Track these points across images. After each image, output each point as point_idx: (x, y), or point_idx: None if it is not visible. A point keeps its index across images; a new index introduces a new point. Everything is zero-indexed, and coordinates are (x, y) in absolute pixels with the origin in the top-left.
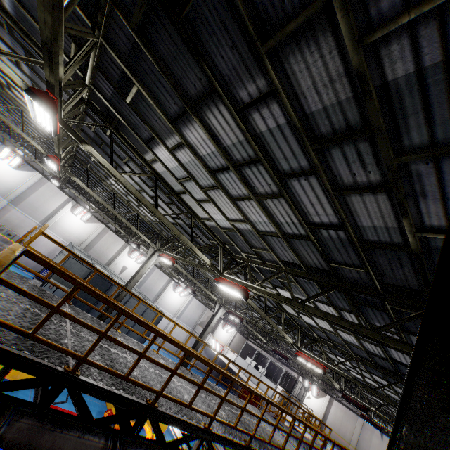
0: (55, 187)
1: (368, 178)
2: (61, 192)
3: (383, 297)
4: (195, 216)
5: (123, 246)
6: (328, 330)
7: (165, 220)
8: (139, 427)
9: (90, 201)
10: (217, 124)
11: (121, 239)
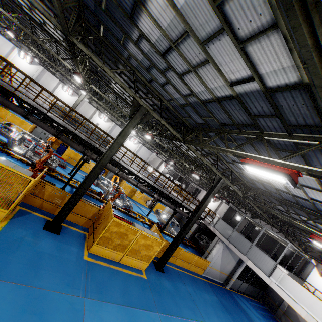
0: (51, 74)
1: None
2: (55, 77)
3: None
4: (57, 41)
5: (95, 111)
6: None
7: (39, 41)
8: (9, 98)
9: (71, 83)
10: None
11: (93, 106)
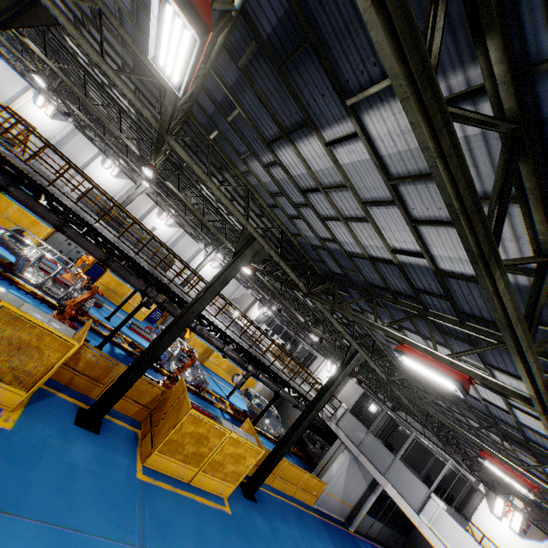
0: (86, 139)
1: (89, 10)
2: (92, 145)
3: None
4: (123, 110)
5: (152, 206)
6: None
7: (95, 108)
8: (37, 196)
9: (119, 156)
10: None
11: (150, 199)
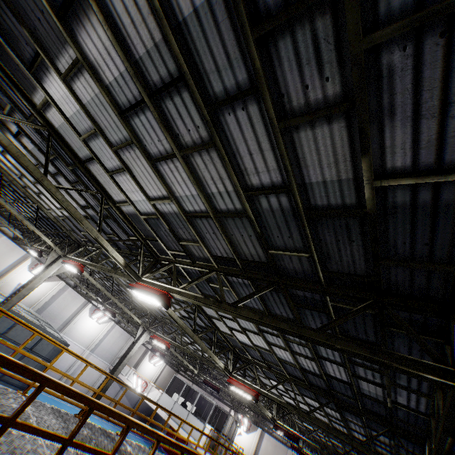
0: None
1: (324, 93)
2: None
3: (326, 290)
4: (107, 198)
5: (23, 257)
6: (263, 348)
7: (59, 194)
8: None
9: None
10: (123, 12)
11: (21, 248)
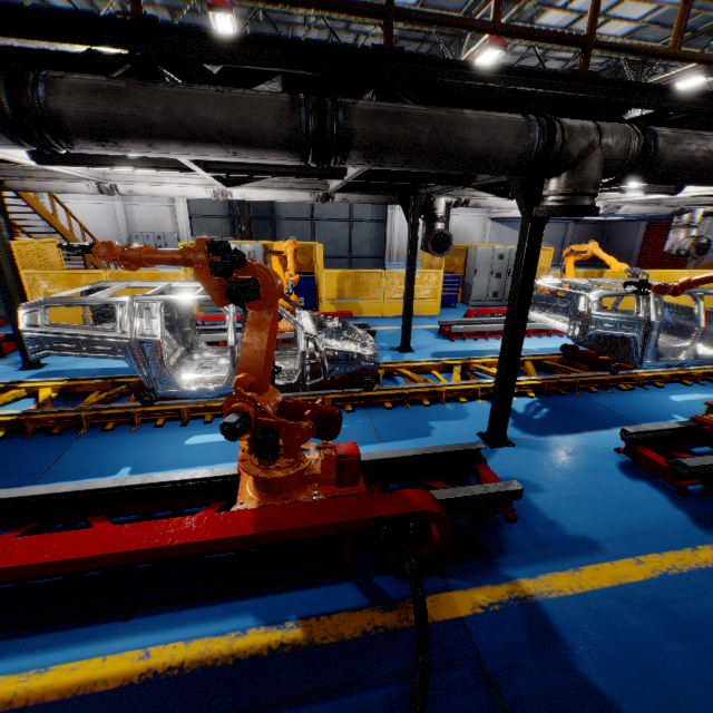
0: None
1: None
2: None
3: None
4: None
5: None
6: None
7: None
8: None
9: None
10: None
11: None
